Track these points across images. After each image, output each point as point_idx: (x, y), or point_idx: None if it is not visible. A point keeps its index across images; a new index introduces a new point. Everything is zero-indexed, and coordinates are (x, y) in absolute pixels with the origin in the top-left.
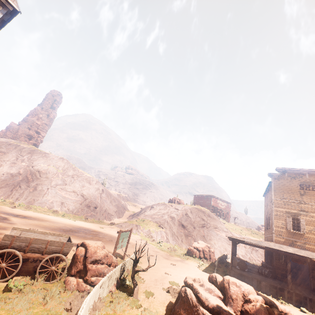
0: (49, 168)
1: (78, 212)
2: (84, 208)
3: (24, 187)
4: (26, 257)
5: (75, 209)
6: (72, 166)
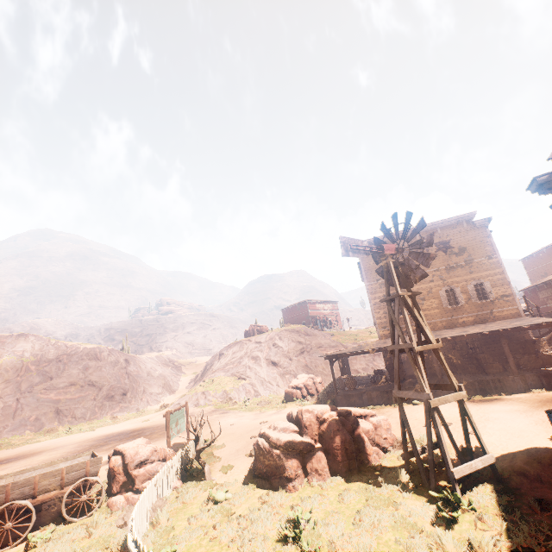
0: (4, 363)
1: (96, 414)
2: (104, 404)
3: None
4: (39, 502)
5: (87, 412)
6: (49, 342)
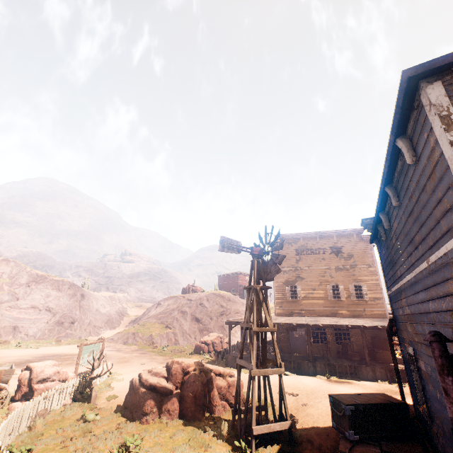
0: None
1: (45, 335)
2: (53, 328)
3: None
4: None
5: (39, 332)
6: (25, 269)
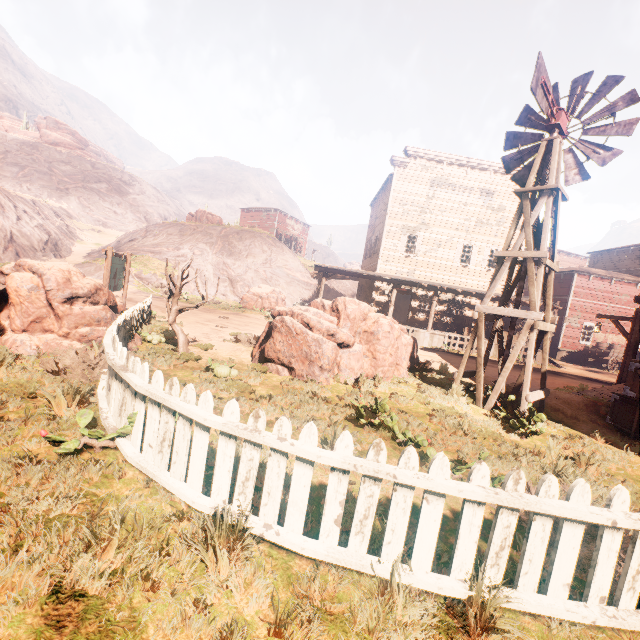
0: None
1: None
2: None
3: None
4: None
5: None
6: None
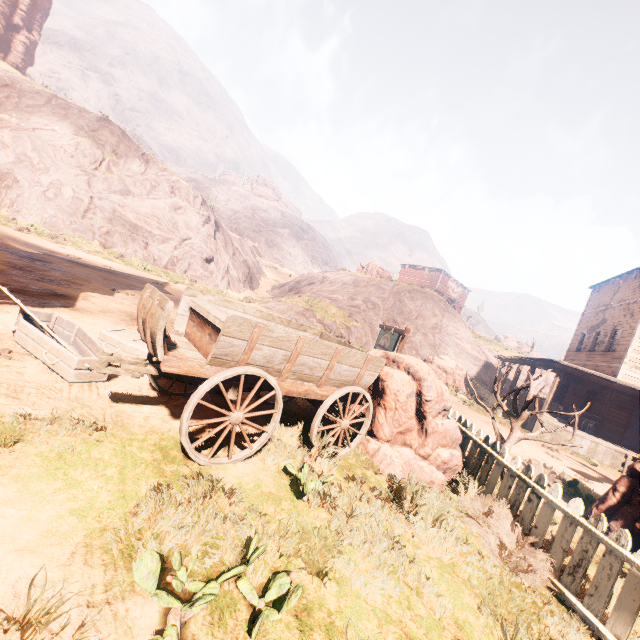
0: (83, 143)
1: (174, 266)
2: (184, 259)
3: (28, 184)
4: (283, 392)
5: (165, 258)
6: (137, 149)
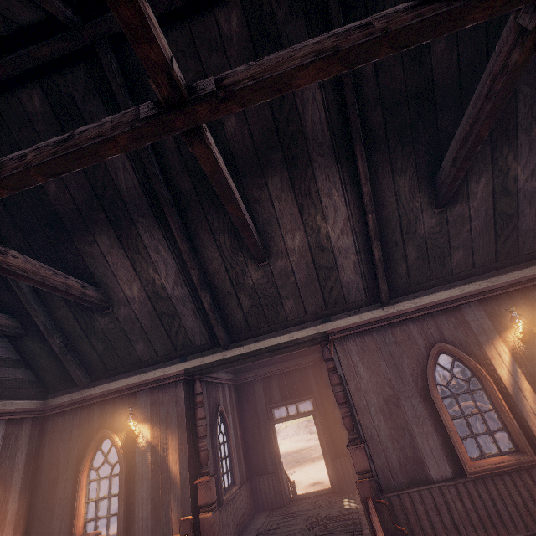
0: None
1: None
2: None
3: None
4: None
5: None
6: None
